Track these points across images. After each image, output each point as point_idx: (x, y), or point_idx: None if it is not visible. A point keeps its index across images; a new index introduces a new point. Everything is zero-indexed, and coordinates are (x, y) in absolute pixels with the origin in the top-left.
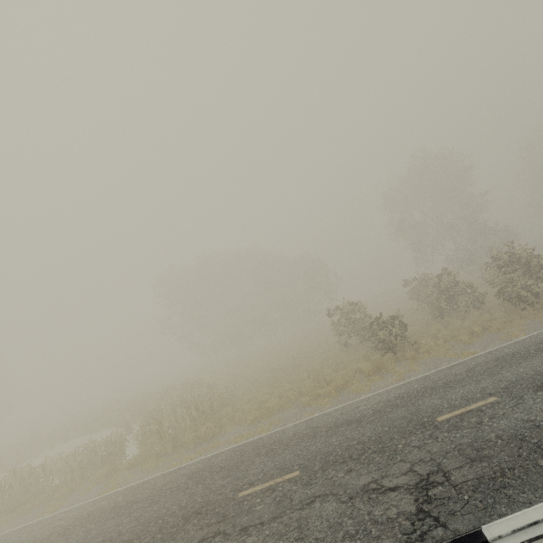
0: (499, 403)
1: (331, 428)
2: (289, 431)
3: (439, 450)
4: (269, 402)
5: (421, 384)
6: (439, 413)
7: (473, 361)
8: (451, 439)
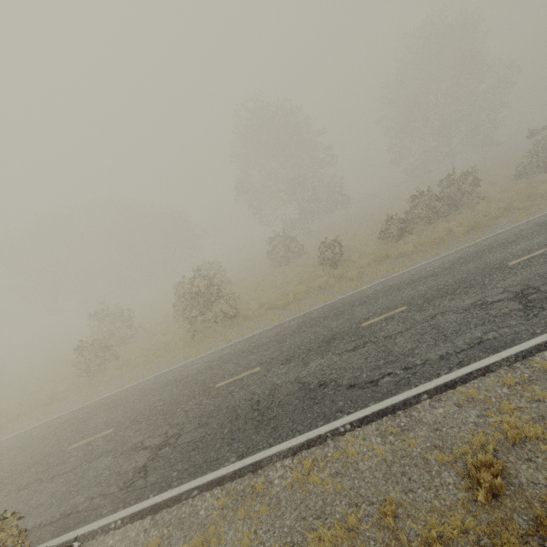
0: None
1: None
2: None
3: None
4: None
5: (8, 444)
6: None
7: (63, 417)
8: None
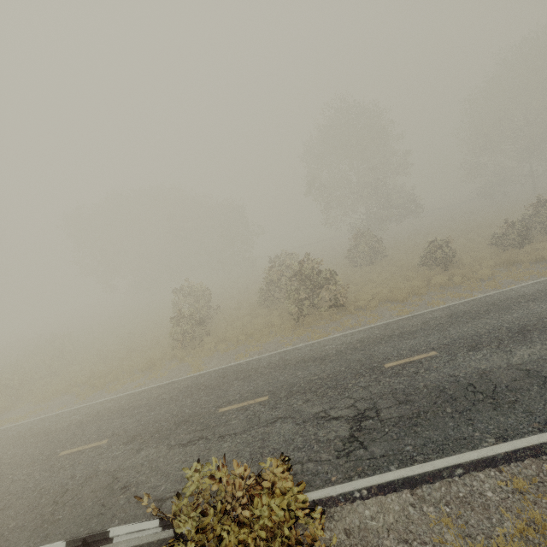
0: (98, 449)
1: (31, 435)
2: (21, 428)
3: (12, 490)
4: (53, 388)
5: (126, 401)
6: (71, 446)
7: (180, 382)
8: (31, 480)
